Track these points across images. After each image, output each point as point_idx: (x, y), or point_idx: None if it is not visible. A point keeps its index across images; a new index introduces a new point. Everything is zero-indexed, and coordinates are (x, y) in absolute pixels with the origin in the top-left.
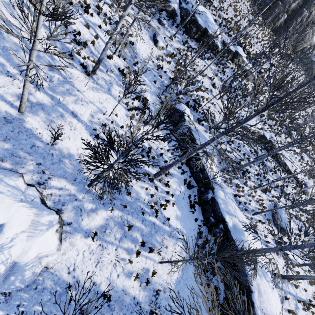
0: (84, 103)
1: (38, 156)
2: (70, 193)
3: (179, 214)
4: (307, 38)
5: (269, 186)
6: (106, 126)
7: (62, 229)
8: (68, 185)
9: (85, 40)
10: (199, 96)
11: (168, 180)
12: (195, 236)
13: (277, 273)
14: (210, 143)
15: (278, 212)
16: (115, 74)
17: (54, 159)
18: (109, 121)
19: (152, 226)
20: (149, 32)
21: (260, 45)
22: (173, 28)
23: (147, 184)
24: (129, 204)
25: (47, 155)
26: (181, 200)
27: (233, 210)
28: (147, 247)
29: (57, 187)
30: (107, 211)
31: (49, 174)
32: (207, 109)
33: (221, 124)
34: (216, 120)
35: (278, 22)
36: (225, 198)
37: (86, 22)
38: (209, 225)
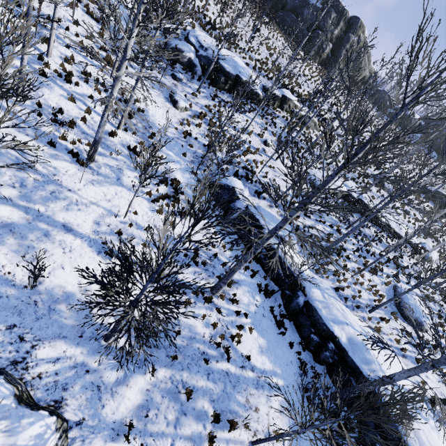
0: (81, 207)
1: (8, 313)
2: (75, 363)
3: (263, 343)
4: (363, 65)
5: (378, 263)
6: (121, 234)
7: (66, 439)
8: (70, 349)
9: (72, 117)
10: (250, 160)
11: (234, 293)
12: (296, 373)
13: (442, 411)
14: (282, 227)
15: (403, 298)
16: (124, 155)
17: (39, 310)
18: (126, 224)
19: (225, 379)
20: (163, 93)
21: (310, 83)
22: (194, 82)
23: (204, 308)
24: (181, 350)
25: (25, 306)
26: (261, 318)
27: (341, 316)
28: (225, 420)
29: (50, 358)
30: (145, 375)
31: (33, 339)
32: (265, 175)
33: (291, 198)
34: (281, 188)
35: (324, 53)
36: (324, 297)
37: (70, 94)
38: (313, 348)
